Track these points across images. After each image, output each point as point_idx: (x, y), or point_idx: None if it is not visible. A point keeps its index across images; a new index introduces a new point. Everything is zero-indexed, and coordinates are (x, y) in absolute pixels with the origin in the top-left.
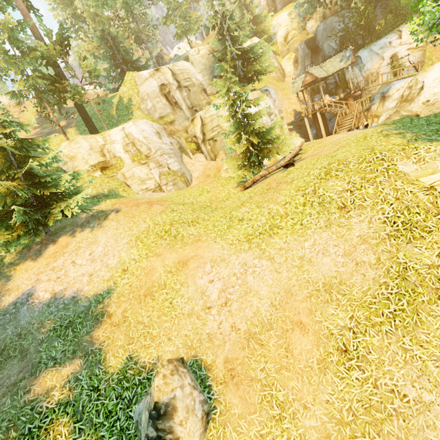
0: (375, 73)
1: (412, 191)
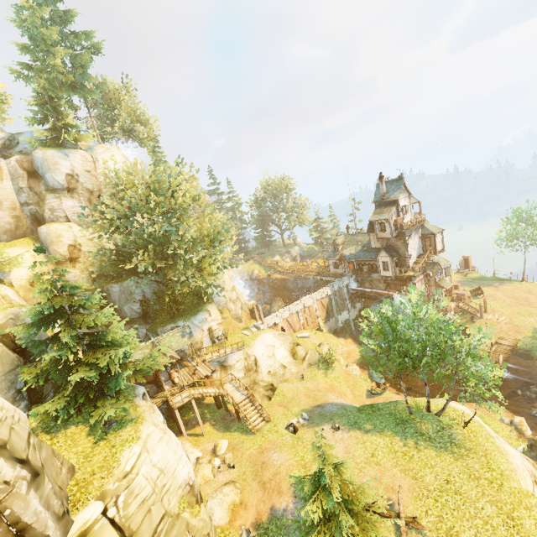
0: (199, 342)
1: (536, 501)
